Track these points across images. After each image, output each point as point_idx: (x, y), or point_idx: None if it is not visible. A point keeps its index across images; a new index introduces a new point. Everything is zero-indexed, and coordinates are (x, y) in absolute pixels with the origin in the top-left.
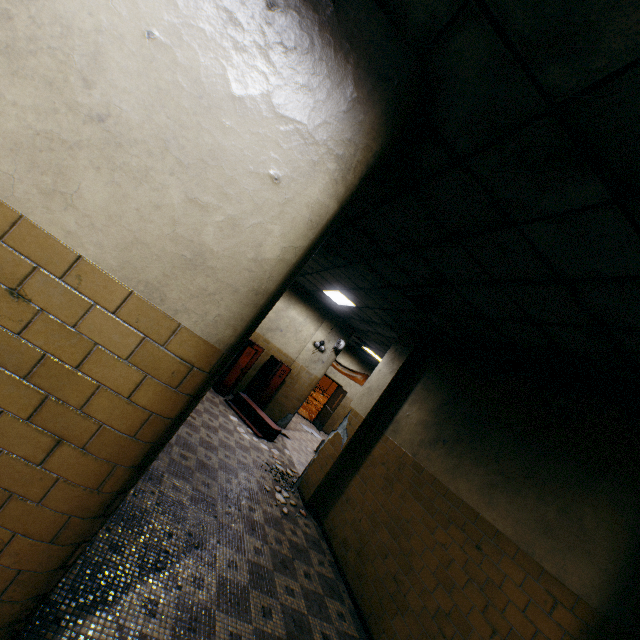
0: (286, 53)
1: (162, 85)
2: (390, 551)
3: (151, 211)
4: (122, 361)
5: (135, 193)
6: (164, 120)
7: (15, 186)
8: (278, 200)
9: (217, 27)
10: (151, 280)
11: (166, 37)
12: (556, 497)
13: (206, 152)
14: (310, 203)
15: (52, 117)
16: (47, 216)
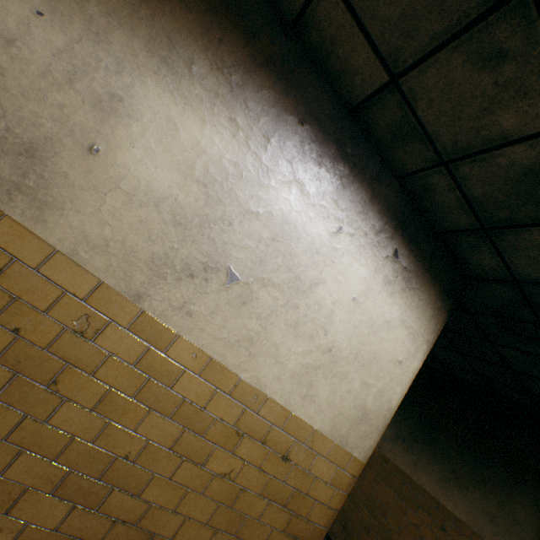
0: (409, 291)
1: (356, 324)
2: (371, 527)
3: (346, 394)
4: (326, 484)
5: (340, 386)
6: (356, 343)
7: (290, 397)
8: (400, 372)
9: (381, 286)
10: (343, 433)
11: (360, 298)
12: (495, 494)
13: (372, 355)
14: (413, 369)
15: (309, 355)
16: (302, 410)
